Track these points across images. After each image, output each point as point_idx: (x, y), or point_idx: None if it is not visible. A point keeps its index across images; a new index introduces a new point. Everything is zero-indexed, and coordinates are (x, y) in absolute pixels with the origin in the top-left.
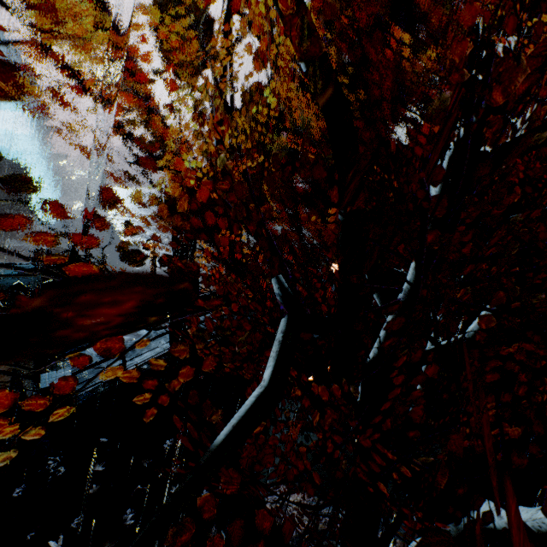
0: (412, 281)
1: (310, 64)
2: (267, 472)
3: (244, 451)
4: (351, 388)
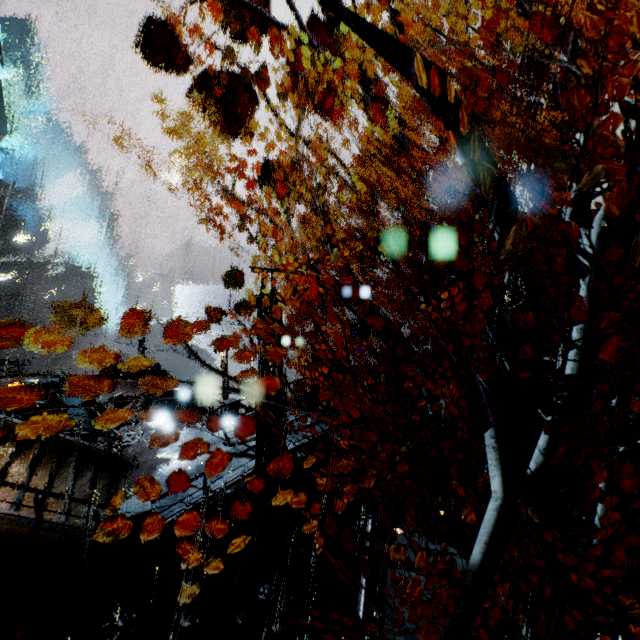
0: (575, 370)
1: (476, 167)
2: (393, 634)
3: (358, 603)
4: (521, 509)
